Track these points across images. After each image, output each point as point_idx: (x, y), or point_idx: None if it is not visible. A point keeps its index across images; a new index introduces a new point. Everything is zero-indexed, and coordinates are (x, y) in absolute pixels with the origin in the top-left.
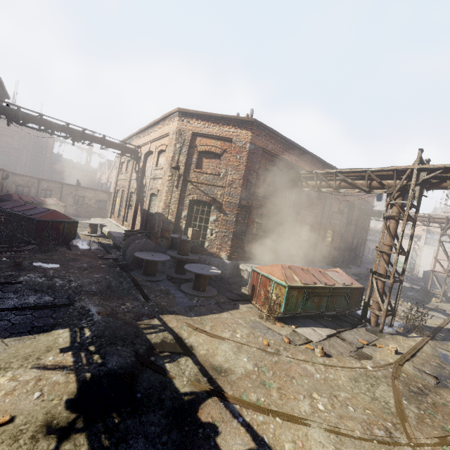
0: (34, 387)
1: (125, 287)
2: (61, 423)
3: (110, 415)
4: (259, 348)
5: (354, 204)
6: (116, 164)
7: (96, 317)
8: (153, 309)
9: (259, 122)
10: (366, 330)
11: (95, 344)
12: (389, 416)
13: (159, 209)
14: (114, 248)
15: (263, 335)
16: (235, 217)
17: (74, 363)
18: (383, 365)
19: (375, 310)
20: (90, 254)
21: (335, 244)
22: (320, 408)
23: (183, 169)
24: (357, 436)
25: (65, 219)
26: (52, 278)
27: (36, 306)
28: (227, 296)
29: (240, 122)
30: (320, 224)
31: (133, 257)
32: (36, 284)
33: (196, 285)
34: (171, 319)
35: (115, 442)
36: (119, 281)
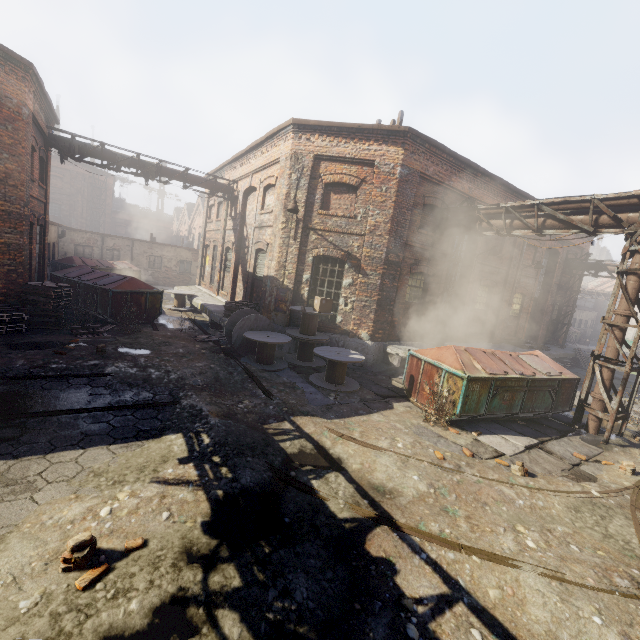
0: (160, 505)
1: (237, 380)
2: (202, 550)
3: (258, 544)
4: (431, 462)
5: (558, 252)
6: (199, 208)
7: (212, 419)
8: (280, 409)
9: (416, 132)
10: (582, 440)
11: (219, 454)
12: (633, 561)
13: (270, 272)
14: (211, 327)
15: (433, 444)
16: (380, 279)
17: (200, 477)
18: (615, 490)
19: (598, 411)
20: (183, 336)
21: (525, 314)
22: (529, 545)
23: (302, 212)
24: (590, 585)
25: (147, 288)
26: (145, 368)
27: (135, 405)
28: (374, 391)
29: (386, 134)
30: (503, 285)
31: (241, 339)
32: (129, 376)
33: (331, 377)
34: (306, 422)
35: (271, 576)
36: (228, 371)
